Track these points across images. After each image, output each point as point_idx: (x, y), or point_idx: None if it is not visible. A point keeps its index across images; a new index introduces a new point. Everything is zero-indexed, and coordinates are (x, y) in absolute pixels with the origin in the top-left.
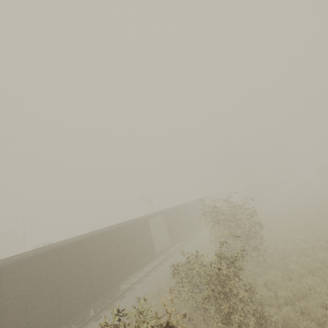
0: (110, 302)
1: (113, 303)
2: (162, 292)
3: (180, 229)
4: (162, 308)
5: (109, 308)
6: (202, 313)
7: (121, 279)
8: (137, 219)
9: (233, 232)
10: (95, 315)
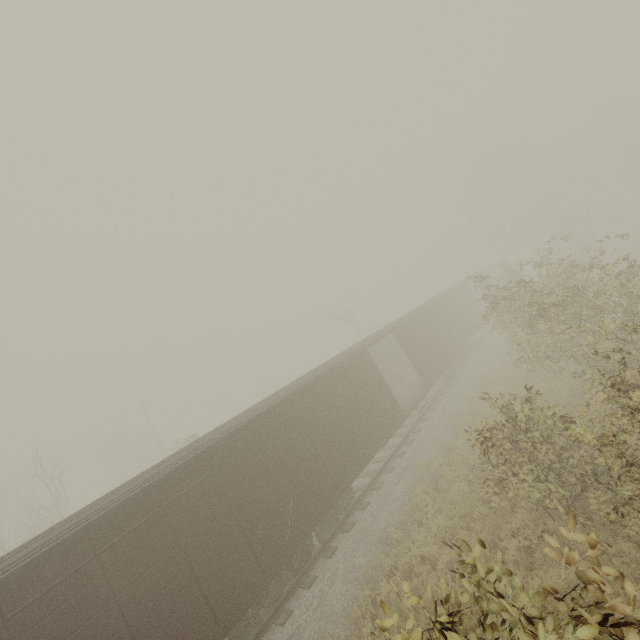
0: (344, 518)
1: (348, 518)
2: (444, 484)
3: (434, 355)
4: (458, 515)
5: (345, 529)
6: (582, 522)
7: (351, 475)
8: (345, 355)
9: (593, 327)
10: (324, 547)
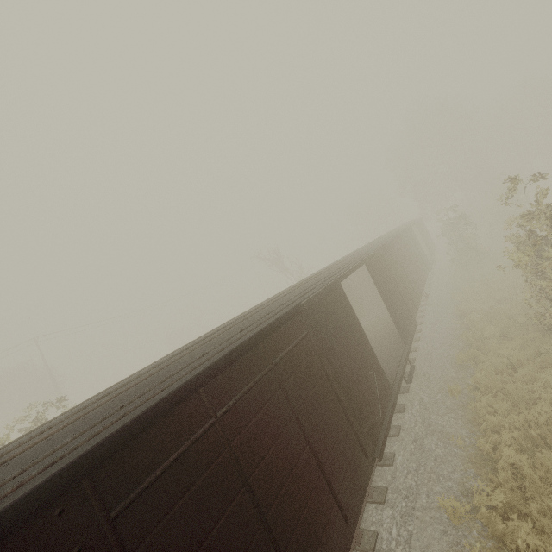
0: None
1: None
2: None
3: (404, 300)
4: None
5: None
6: None
7: None
8: (308, 288)
9: None
10: None
